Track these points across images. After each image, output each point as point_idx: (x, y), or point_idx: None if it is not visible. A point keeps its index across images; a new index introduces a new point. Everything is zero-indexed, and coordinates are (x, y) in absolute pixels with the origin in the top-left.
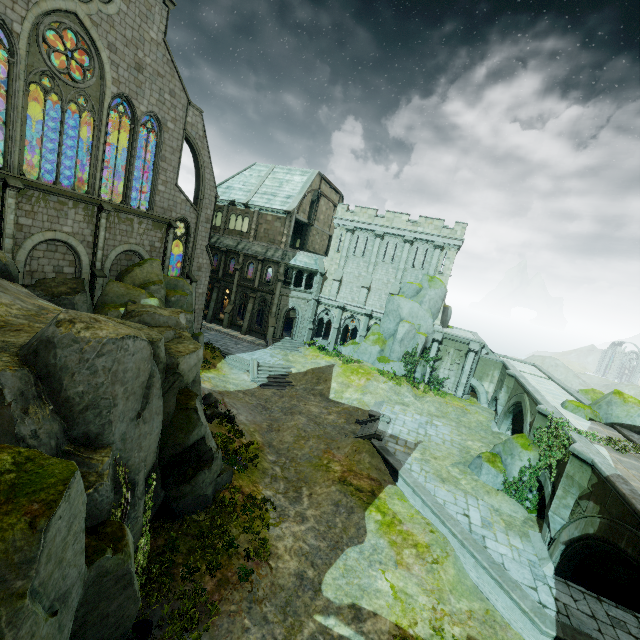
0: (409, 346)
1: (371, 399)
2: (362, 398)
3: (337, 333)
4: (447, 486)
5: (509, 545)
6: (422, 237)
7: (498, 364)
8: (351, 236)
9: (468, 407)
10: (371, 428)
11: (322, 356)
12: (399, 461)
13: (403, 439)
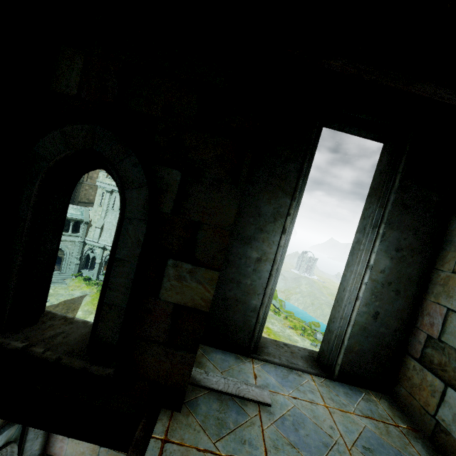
0: None
1: None
2: None
3: (100, 266)
4: None
5: None
6: None
7: None
8: (110, 195)
9: None
10: None
11: (82, 286)
12: None
13: None
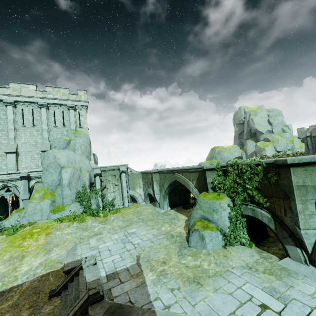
0: (78, 186)
1: (60, 251)
2: (48, 258)
3: None
4: (207, 286)
5: (314, 298)
6: (55, 102)
7: (139, 175)
8: None
9: (137, 209)
10: (77, 289)
11: None
12: (146, 309)
13: (123, 269)
